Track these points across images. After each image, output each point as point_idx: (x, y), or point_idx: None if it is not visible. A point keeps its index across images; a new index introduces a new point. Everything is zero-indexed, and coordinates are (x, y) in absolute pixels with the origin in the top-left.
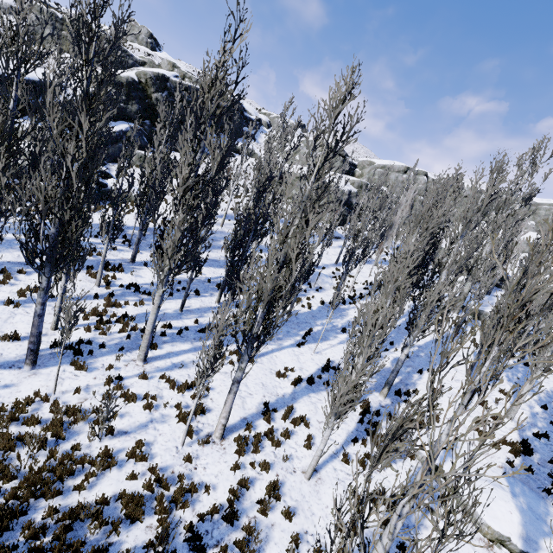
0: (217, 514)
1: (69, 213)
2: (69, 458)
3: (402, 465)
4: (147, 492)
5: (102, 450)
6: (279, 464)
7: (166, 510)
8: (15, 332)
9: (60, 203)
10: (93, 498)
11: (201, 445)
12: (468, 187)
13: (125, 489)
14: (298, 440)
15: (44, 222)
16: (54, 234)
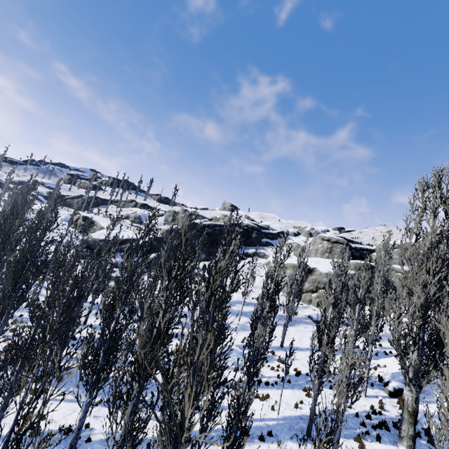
0: None
1: None
2: None
3: None
4: None
5: None
6: None
7: None
8: None
9: None
10: None
11: None
12: None
13: None
14: None
15: None
16: None
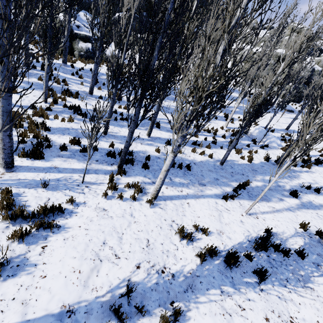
0: None
1: None
2: None
3: None
4: None
5: None
6: None
7: None
8: None
9: None
10: None
11: None
12: None
13: None
14: None
15: None
16: None
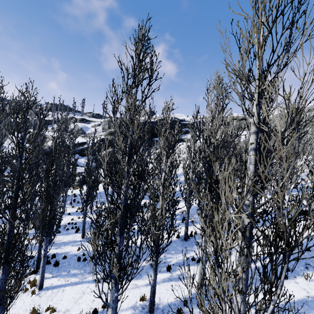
0: None
1: None
2: None
3: None
4: None
5: None
6: None
7: None
8: None
9: None
10: None
11: None
12: None
13: None
14: None
15: None
16: None
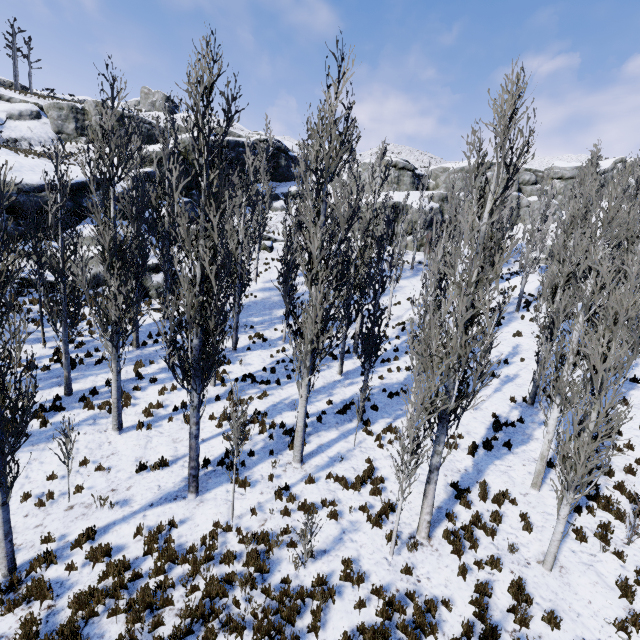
0: (471, 634)
1: (213, 320)
2: (286, 594)
3: None
4: (383, 621)
5: (315, 578)
6: (506, 557)
7: (416, 639)
8: (163, 458)
9: (203, 311)
10: (332, 639)
11: (411, 551)
12: (570, 167)
13: (364, 622)
14: (511, 522)
15: (181, 334)
16: (201, 346)
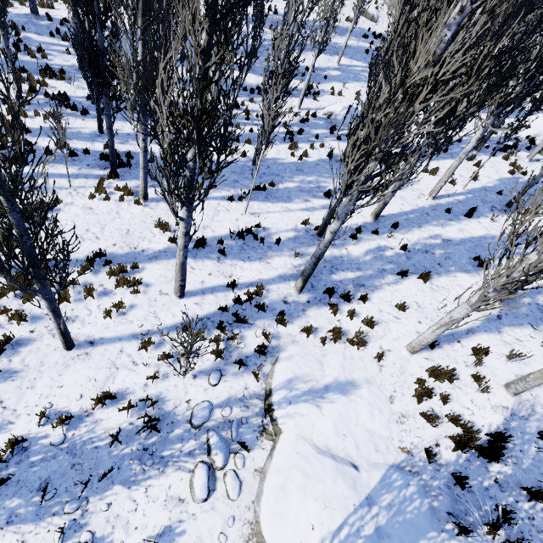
0: None
1: None
2: None
3: (231, 381)
4: None
5: None
6: (48, 321)
7: None
8: None
9: None
10: None
11: None
12: None
13: None
14: (106, 303)
15: None
16: None
